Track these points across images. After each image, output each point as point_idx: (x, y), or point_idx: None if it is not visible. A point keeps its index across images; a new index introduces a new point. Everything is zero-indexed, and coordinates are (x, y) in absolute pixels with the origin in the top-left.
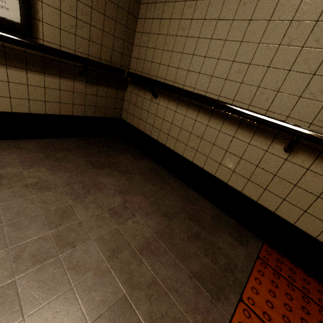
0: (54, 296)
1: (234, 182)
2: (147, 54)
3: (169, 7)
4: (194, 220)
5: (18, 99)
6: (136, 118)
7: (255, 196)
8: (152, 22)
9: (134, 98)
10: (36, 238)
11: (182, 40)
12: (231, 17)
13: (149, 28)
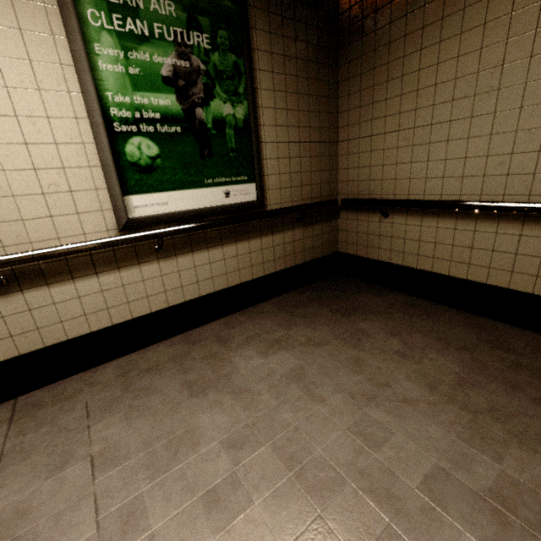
0: (406, 420)
1: None
2: (361, 174)
3: (379, 123)
4: (502, 349)
5: (256, 265)
6: (361, 247)
7: None
8: (359, 142)
9: (353, 224)
10: (353, 383)
11: (408, 150)
12: (467, 116)
13: (356, 148)
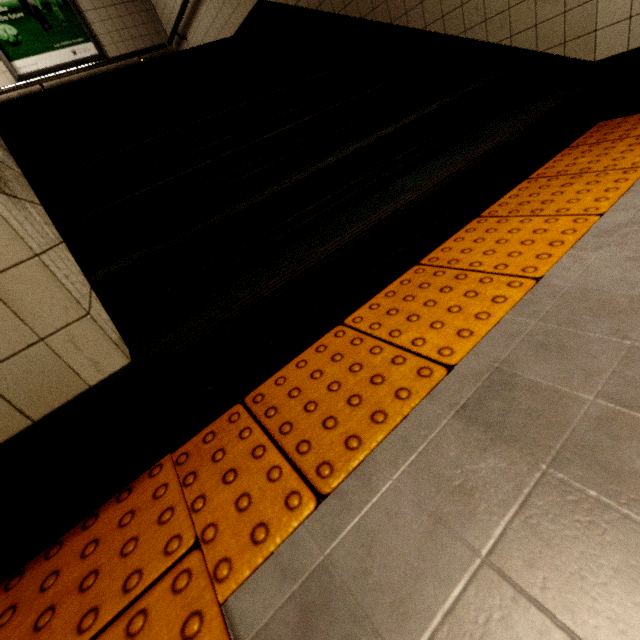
0: None
1: (227, 35)
2: (166, 16)
3: None
4: None
5: None
6: None
7: (233, 29)
8: None
9: None
10: None
11: None
12: None
13: None
